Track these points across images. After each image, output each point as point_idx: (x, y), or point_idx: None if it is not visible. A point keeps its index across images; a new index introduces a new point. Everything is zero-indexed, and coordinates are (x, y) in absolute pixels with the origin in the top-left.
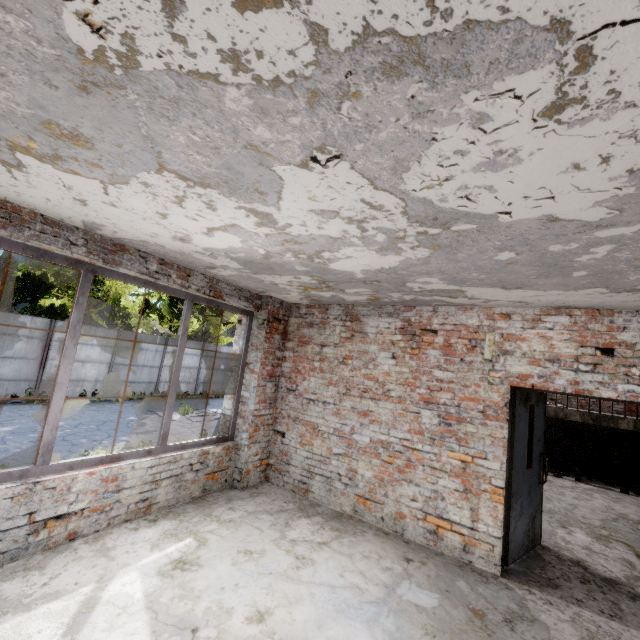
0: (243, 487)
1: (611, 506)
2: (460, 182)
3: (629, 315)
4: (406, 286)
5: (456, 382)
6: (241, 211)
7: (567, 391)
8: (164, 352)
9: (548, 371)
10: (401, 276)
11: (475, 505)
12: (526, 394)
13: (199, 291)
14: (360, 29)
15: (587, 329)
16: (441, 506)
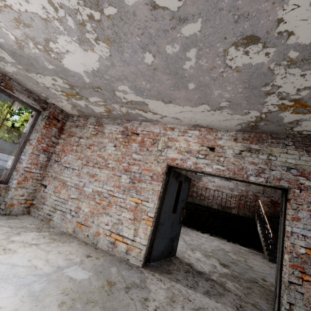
0: (5, 214)
1: (220, 245)
2: None
3: (224, 132)
4: (117, 96)
5: (142, 160)
6: None
7: (191, 167)
8: None
9: (185, 157)
10: (108, 82)
11: (137, 227)
12: (178, 173)
13: None
14: None
15: (205, 138)
16: (120, 228)
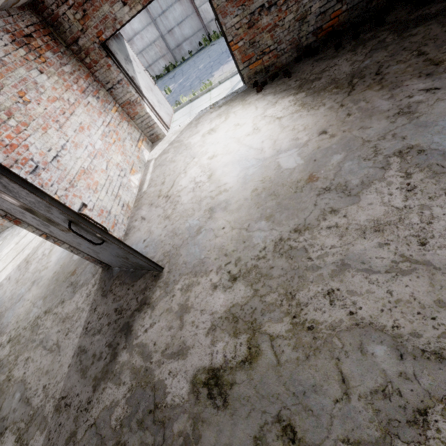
0: None
1: None
2: None
3: None
4: None
5: None
6: None
7: None
8: None
9: None
10: None
11: None
12: None
13: None
14: None
15: None
16: None
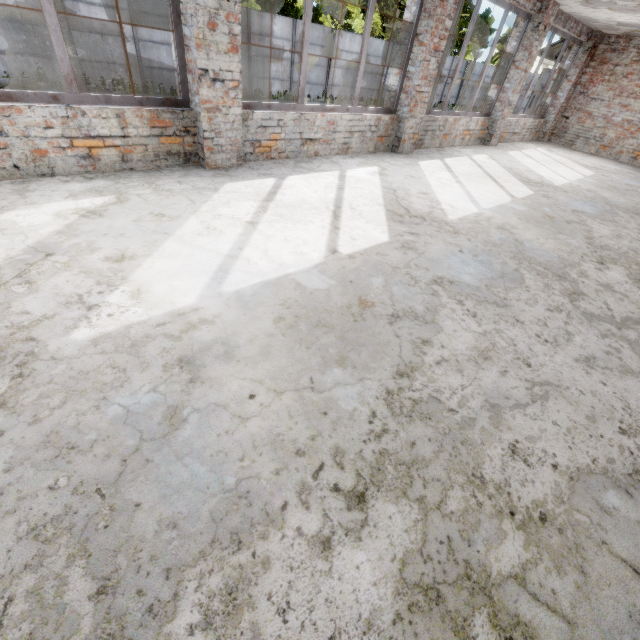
0: (542, 141)
1: None
2: None
3: None
4: None
5: None
6: None
7: None
8: (389, 60)
9: None
10: None
11: None
12: None
13: (576, 34)
14: None
15: None
16: None
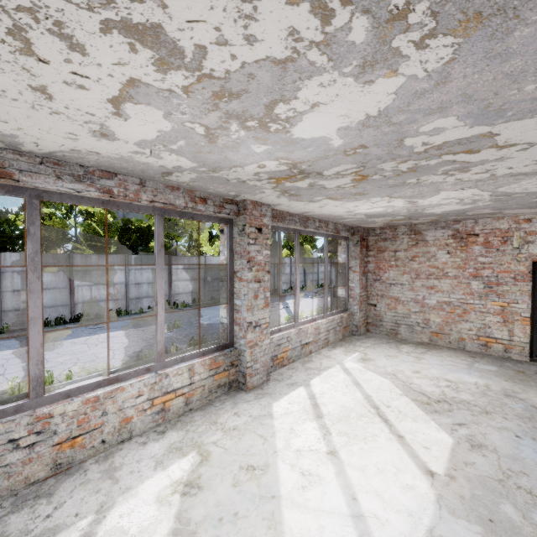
0: (359, 334)
1: None
2: (524, 187)
3: None
4: (464, 214)
5: (494, 263)
6: (403, 202)
7: None
8: None
9: None
10: (465, 211)
11: (511, 328)
12: None
13: (331, 232)
14: (508, 173)
15: None
16: (488, 331)
